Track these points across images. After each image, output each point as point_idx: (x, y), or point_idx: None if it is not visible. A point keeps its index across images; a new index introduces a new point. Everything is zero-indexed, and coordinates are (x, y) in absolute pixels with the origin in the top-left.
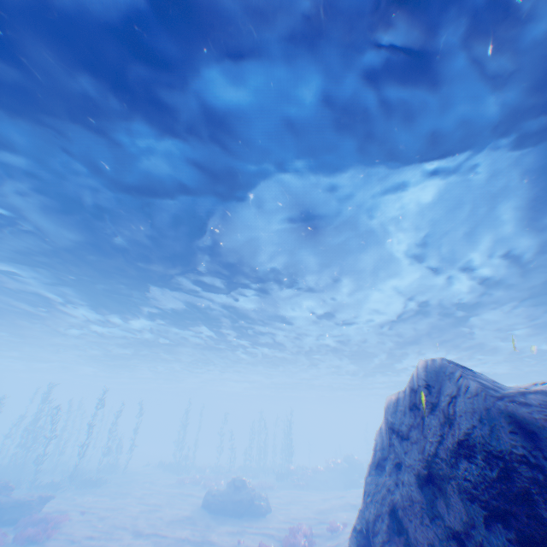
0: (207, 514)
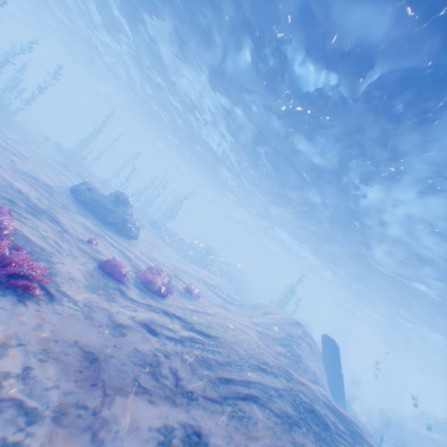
0: (72, 199)
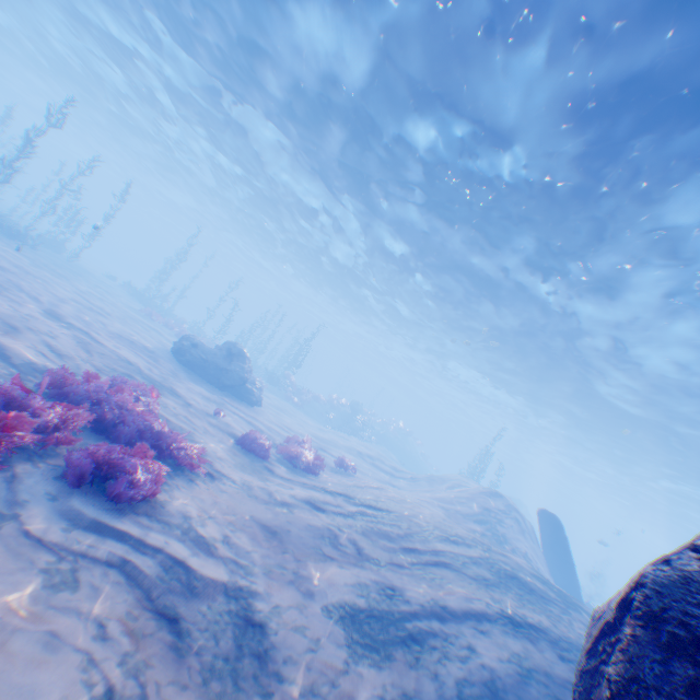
0: (175, 361)
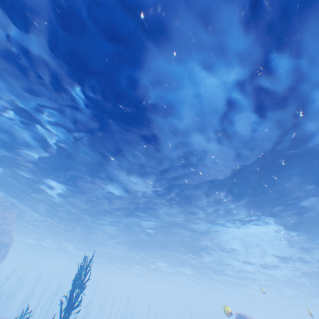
0: None
